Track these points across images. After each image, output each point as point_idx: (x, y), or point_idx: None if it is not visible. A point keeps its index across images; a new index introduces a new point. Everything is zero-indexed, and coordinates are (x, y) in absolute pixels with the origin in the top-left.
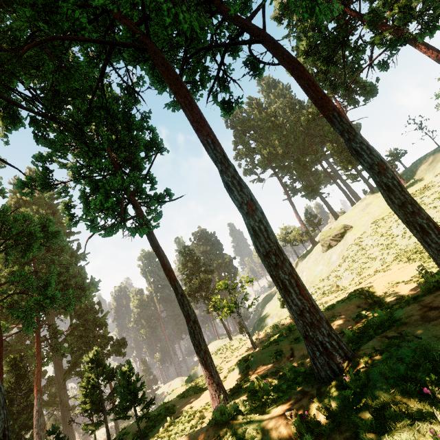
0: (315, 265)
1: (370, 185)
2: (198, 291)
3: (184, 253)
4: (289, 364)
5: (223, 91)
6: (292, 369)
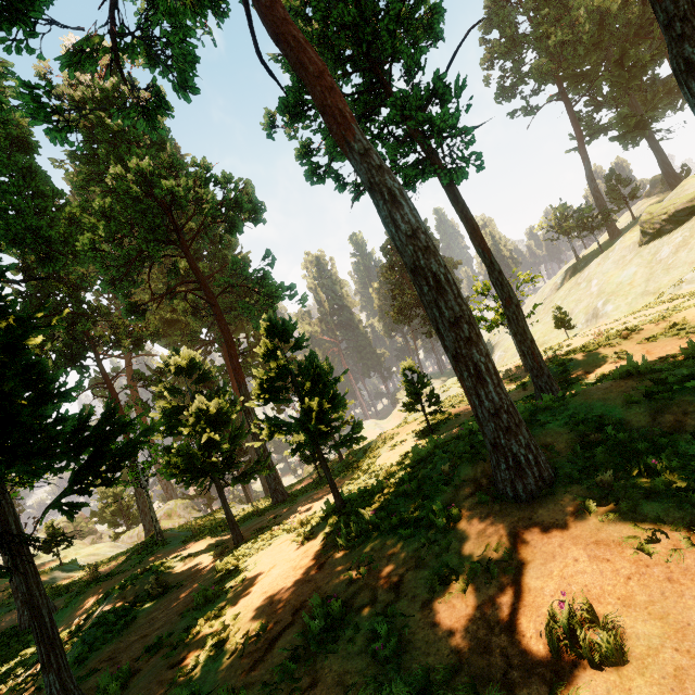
0: (620, 267)
1: None
2: (412, 308)
3: (389, 251)
4: (690, 342)
5: None
6: (693, 347)
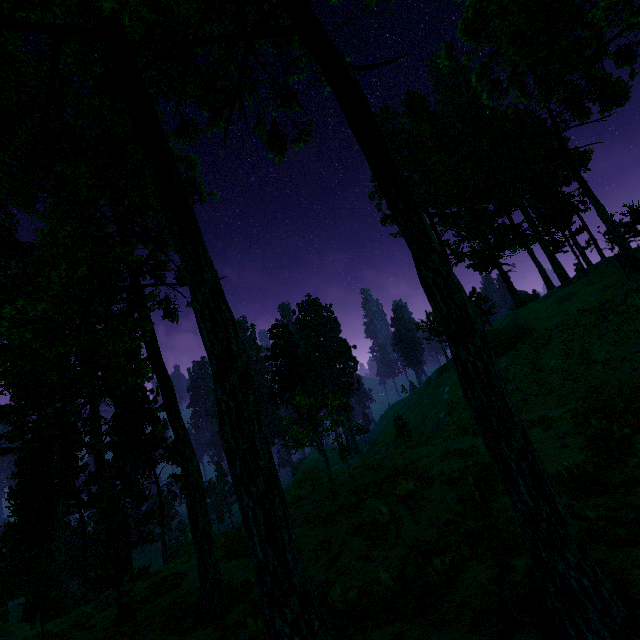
0: None
1: (587, 259)
2: (289, 392)
3: (276, 334)
4: None
5: (286, 107)
6: None
